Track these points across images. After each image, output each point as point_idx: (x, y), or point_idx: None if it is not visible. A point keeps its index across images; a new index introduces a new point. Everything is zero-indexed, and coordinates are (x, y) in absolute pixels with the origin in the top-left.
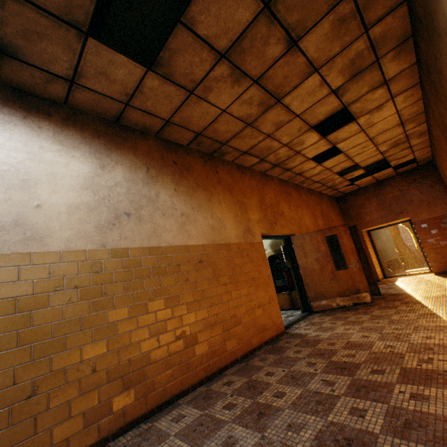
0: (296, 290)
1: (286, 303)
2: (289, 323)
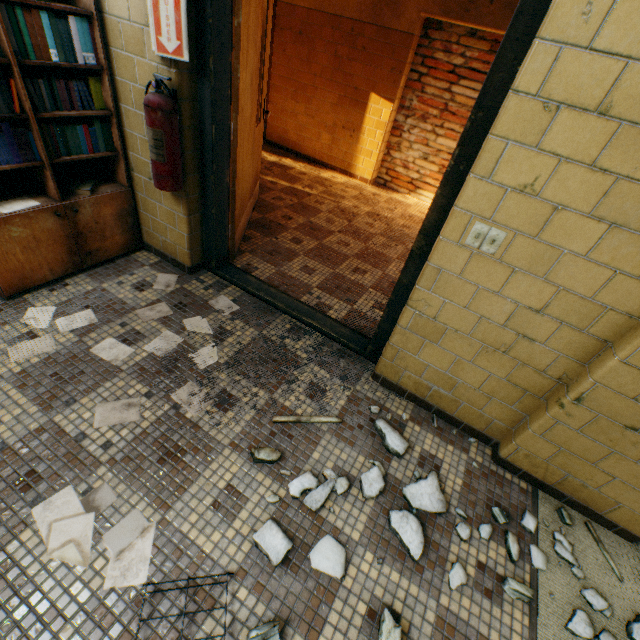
0: (190, 203)
1: (50, 257)
2: (330, 319)
